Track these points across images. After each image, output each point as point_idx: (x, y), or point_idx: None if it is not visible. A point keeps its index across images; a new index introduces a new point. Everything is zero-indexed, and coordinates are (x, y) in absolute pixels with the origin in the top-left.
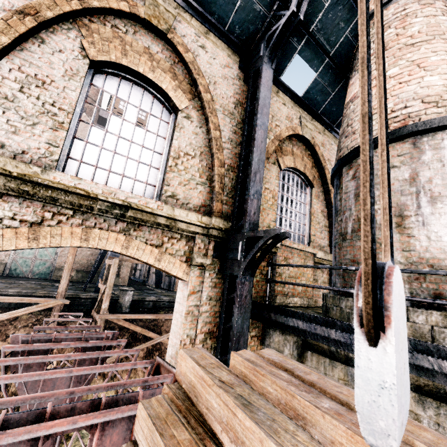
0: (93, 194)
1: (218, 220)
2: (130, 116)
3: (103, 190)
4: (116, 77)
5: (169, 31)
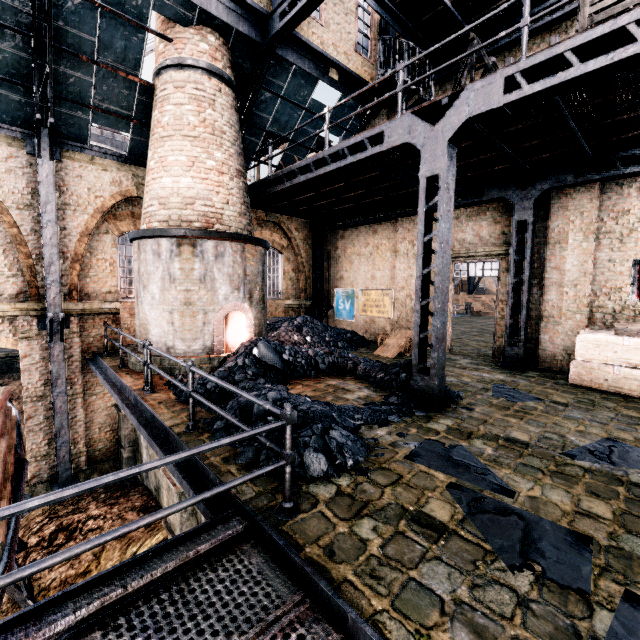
0: None
1: (32, 304)
2: None
3: None
4: None
5: None
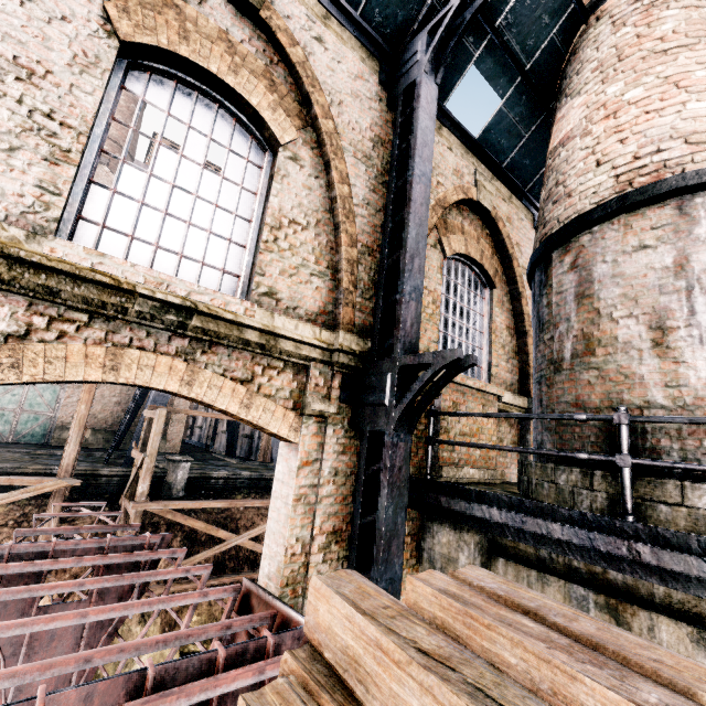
0: (128, 284)
1: (350, 337)
2: (194, 150)
3: (145, 277)
4: (169, 79)
5: (263, 4)
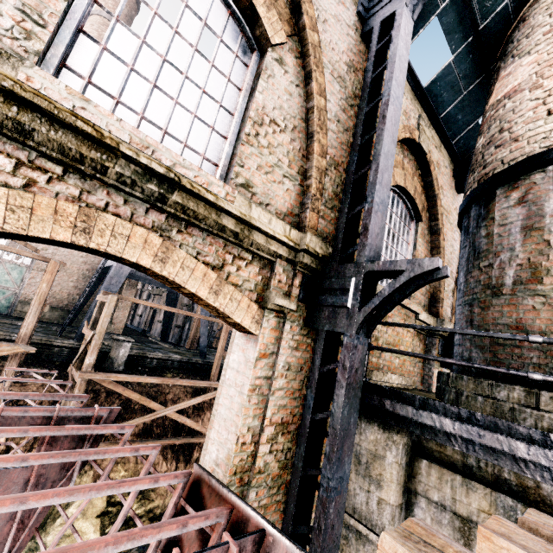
0: (111, 139)
1: (315, 239)
2: (188, 30)
3: (131, 136)
4: None
5: None
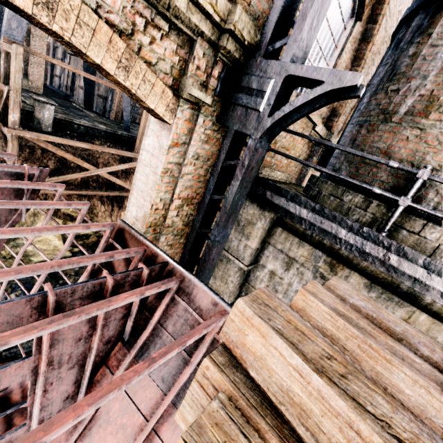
0: None
1: (245, 18)
2: None
3: None
4: None
5: None
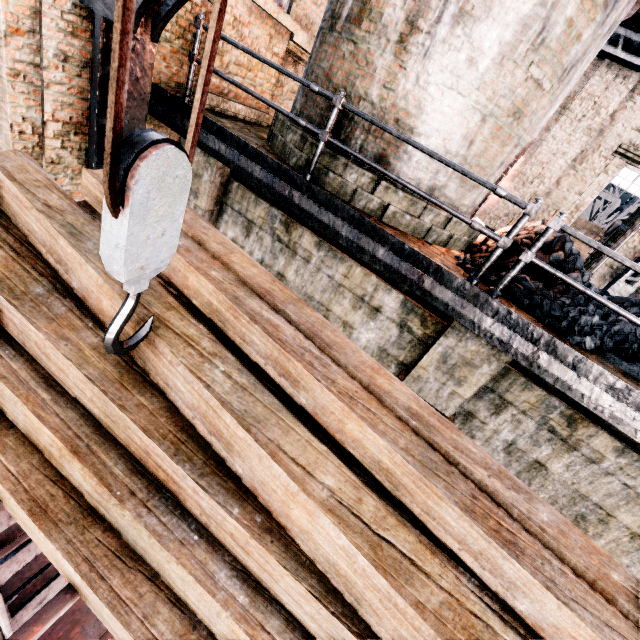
0: None
1: None
2: None
3: None
4: None
5: None
